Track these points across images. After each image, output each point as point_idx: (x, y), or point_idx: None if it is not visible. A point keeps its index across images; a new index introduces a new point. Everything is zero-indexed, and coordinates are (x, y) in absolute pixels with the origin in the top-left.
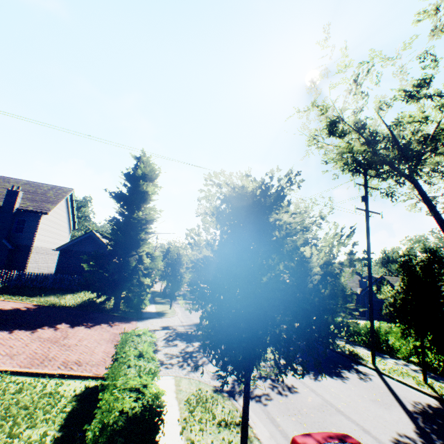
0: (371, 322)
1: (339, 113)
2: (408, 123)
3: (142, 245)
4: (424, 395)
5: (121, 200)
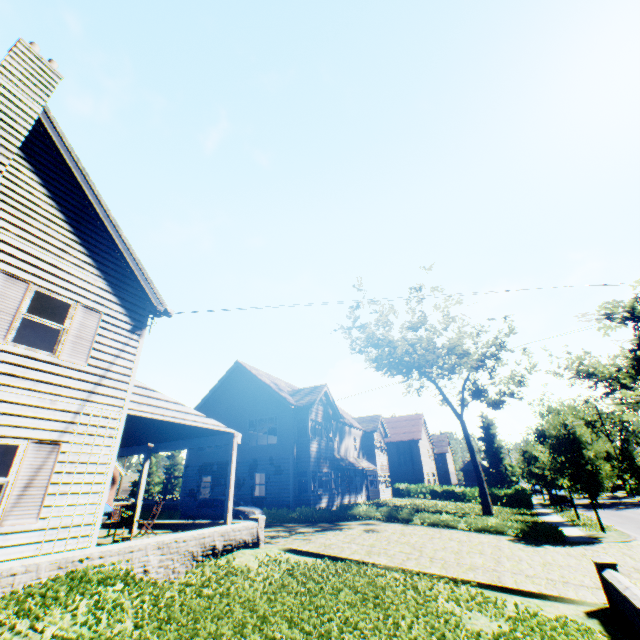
0: (625, 479)
1: (581, 359)
2: (604, 378)
3: (502, 460)
4: (634, 500)
5: (483, 440)
